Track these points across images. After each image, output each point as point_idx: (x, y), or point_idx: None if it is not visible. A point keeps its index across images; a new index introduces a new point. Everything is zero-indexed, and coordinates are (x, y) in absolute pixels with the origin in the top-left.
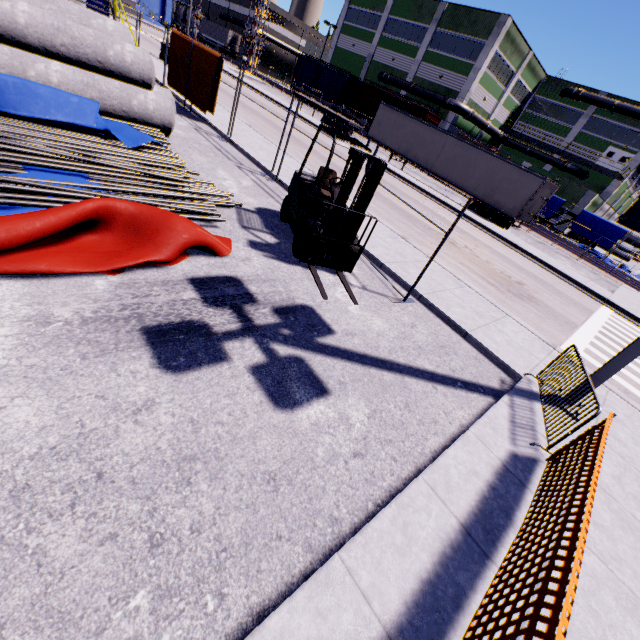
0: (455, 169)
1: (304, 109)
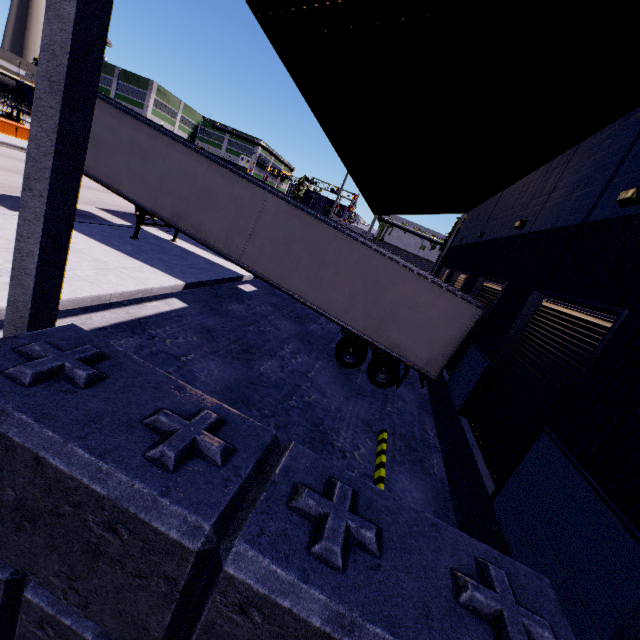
0: None
1: (28, 119)
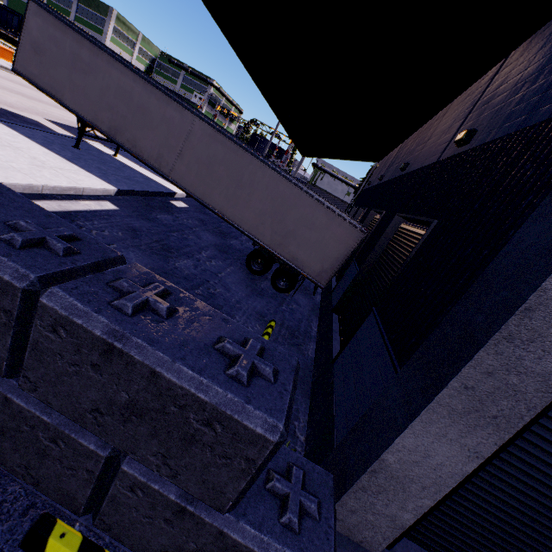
0: None
1: None
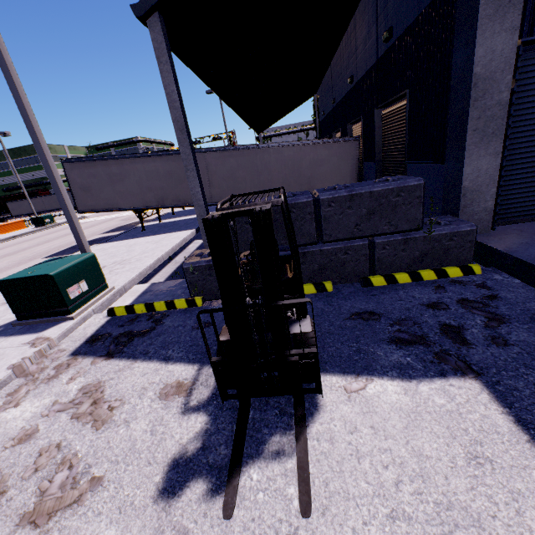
0: (54, 205)
1: None
